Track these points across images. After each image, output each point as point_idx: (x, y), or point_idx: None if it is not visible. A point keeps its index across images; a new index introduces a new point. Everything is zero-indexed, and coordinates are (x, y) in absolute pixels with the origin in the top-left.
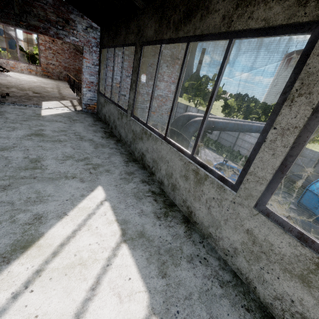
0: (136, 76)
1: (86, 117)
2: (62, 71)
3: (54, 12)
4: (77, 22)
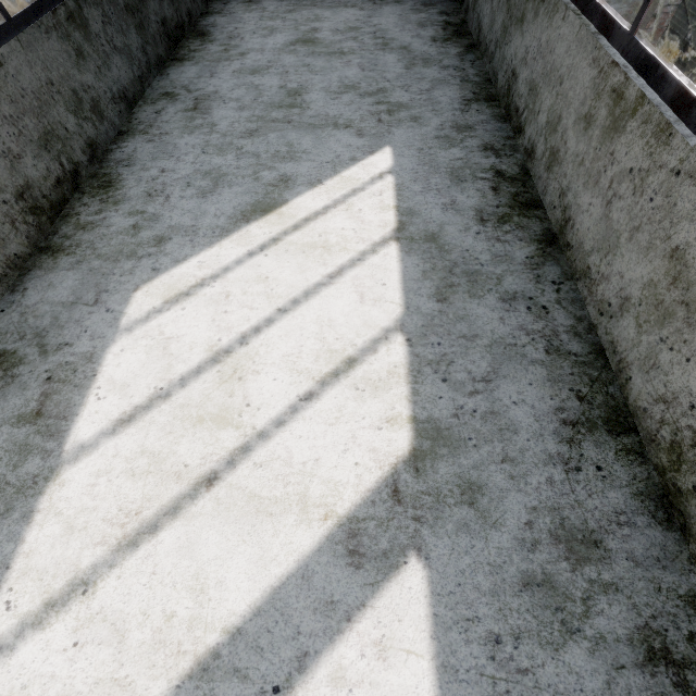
0: None
1: None
2: None
3: None
4: None
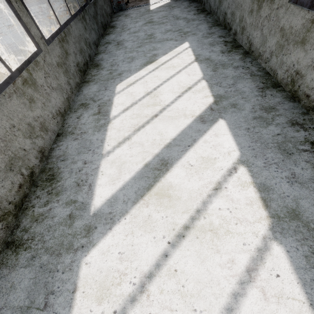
0: None
1: (183, 2)
2: None
3: None
4: None
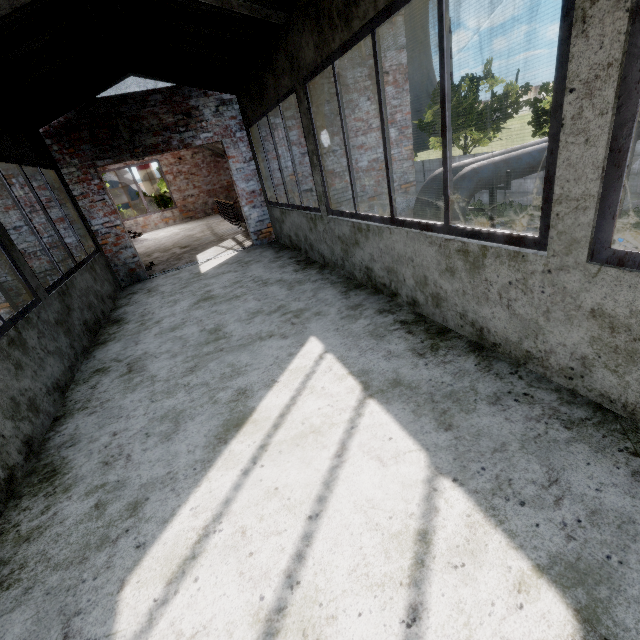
0: (312, 141)
1: (262, 252)
2: (207, 200)
3: (168, 111)
4: (201, 107)
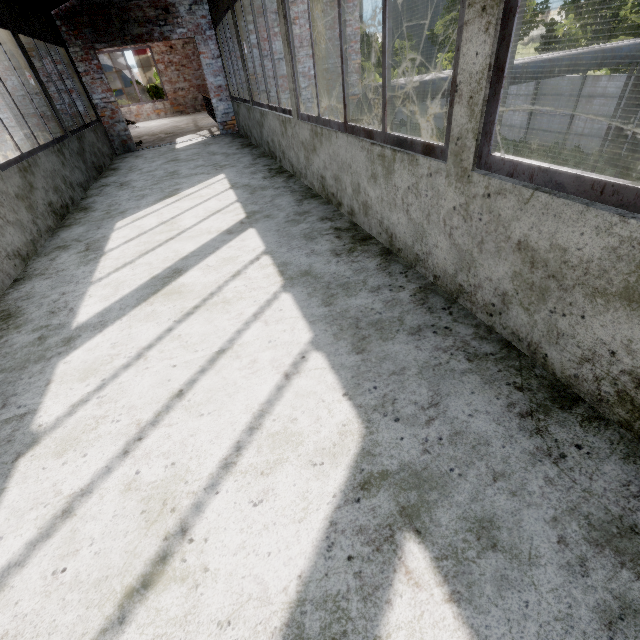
0: (240, 48)
1: (224, 139)
2: (196, 96)
3: (150, 6)
4: (177, 4)
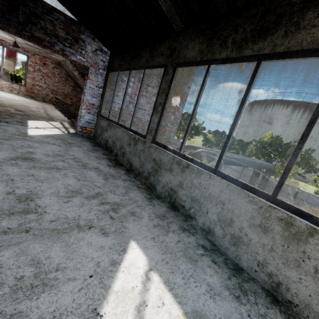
0: (164, 98)
1: (82, 141)
2: (49, 94)
3: (63, 29)
4: (87, 42)
